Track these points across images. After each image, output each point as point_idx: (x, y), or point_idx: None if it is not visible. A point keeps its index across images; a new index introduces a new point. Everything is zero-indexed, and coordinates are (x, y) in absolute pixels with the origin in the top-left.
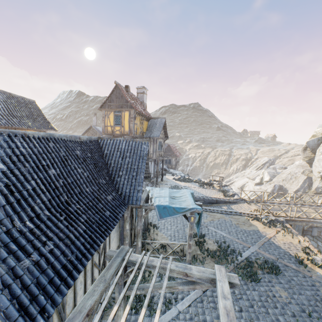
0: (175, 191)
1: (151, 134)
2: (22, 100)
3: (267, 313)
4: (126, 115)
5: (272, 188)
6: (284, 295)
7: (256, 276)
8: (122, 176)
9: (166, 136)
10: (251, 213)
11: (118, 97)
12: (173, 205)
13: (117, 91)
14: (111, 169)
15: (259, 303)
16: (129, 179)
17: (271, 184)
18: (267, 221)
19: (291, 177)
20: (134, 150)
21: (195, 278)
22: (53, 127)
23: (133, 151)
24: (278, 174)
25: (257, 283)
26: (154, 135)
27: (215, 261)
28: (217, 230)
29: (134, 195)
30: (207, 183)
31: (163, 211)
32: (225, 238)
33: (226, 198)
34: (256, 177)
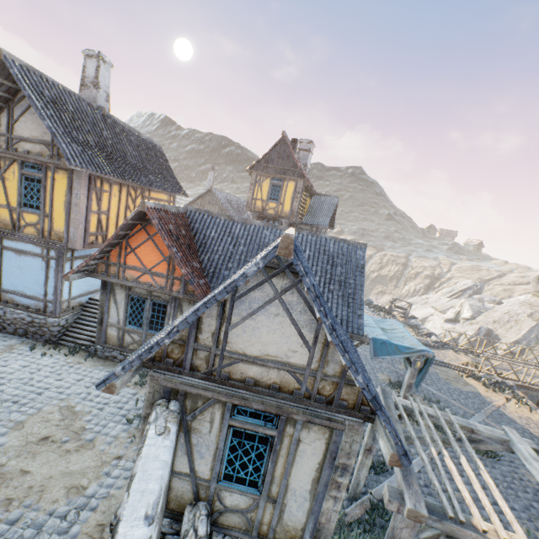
0: (379, 320)
1: (314, 219)
2: (151, 145)
3: (518, 496)
4: (289, 187)
5: (476, 332)
6: (534, 480)
7: (495, 452)
8: (334, 291)
9: (331, 224)
10: (463, 367)
11: (282, 157)
12: (394, 341)
13: (281, 147)
14: (318, 279)
15: (505, 483)
16: (343, 298)
17: (475, 326)
18: (490, 383)
19: (508, 320)
20: (347, 257)
21: (483, 436)
22: (183, 191)
23: (345, 258)
24: (487, 310)
25: (495, 460)
26: (320, 223)
27: (435, 425)
28: (422, 384)
29: (353, 321)
30: (382, 308)
31: (380, 347)
32: (436, 396)
33: (420, 338)
34: (449, 310)
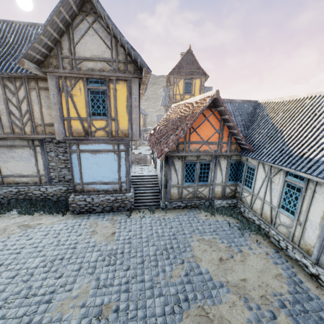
0: None
1: None
2: None
3: None
4: (196, 83)
5: None
6: None
7: None
8: None
9: None
10: None
11: (189, 64)
12: None
13: (187, 57)
14: None
15: None
16: None
17: None
18: None
19: None
20: None
21: None
22: None
23: None
24: None
25: None
26: None
27: None
28: None
29: None
30: None
31: None
32: None
33: None
34: None
